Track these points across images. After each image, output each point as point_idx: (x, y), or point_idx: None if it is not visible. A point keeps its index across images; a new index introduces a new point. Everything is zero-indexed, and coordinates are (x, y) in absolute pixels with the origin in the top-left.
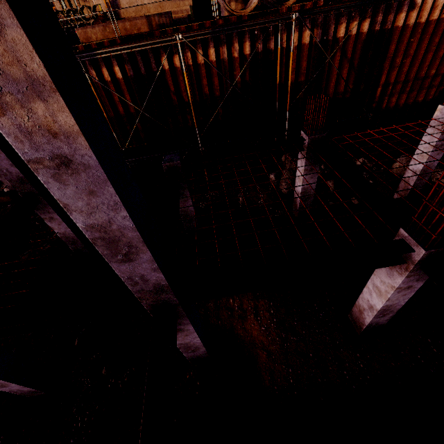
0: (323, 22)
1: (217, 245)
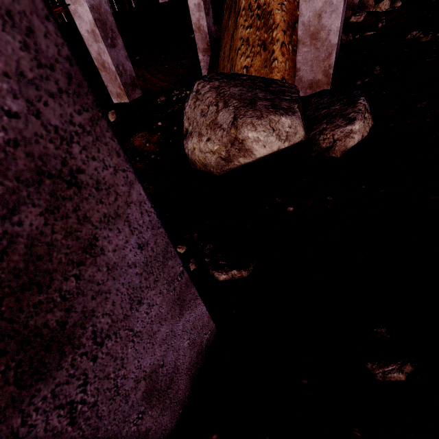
0: None
1: None
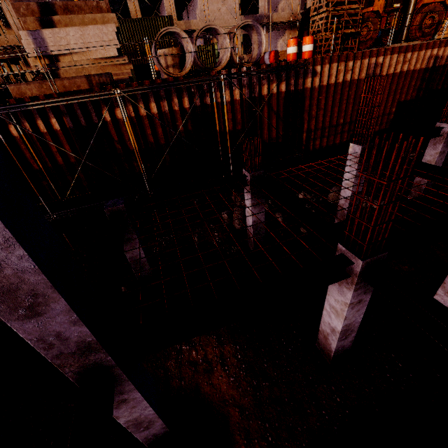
0: (249, 83)
1: (164, 287)
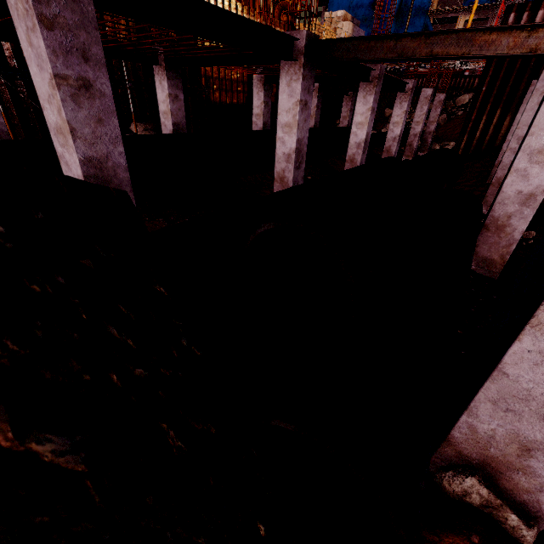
0: None
1: None
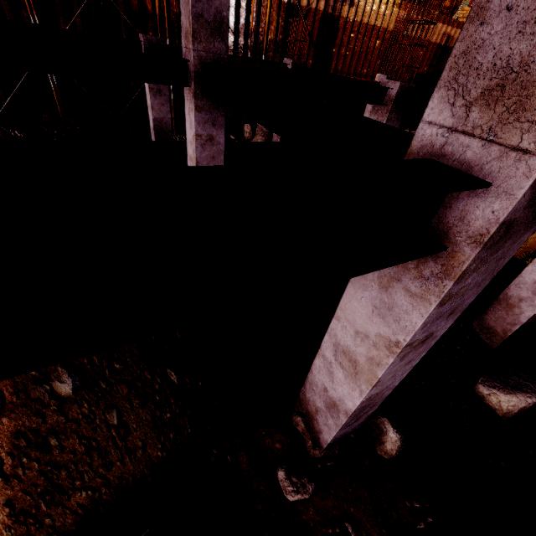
0: None
1: None
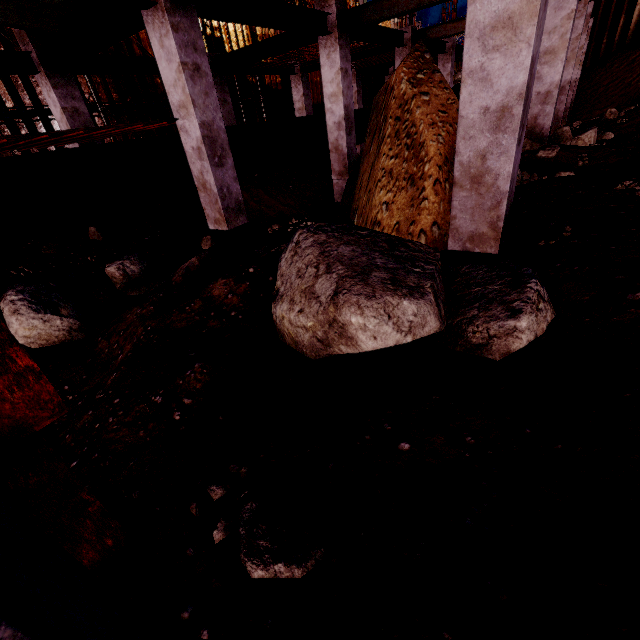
0: None
1: None
